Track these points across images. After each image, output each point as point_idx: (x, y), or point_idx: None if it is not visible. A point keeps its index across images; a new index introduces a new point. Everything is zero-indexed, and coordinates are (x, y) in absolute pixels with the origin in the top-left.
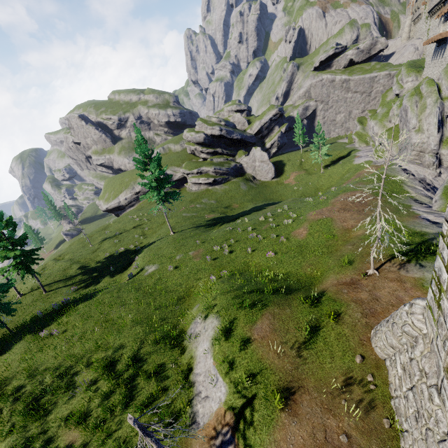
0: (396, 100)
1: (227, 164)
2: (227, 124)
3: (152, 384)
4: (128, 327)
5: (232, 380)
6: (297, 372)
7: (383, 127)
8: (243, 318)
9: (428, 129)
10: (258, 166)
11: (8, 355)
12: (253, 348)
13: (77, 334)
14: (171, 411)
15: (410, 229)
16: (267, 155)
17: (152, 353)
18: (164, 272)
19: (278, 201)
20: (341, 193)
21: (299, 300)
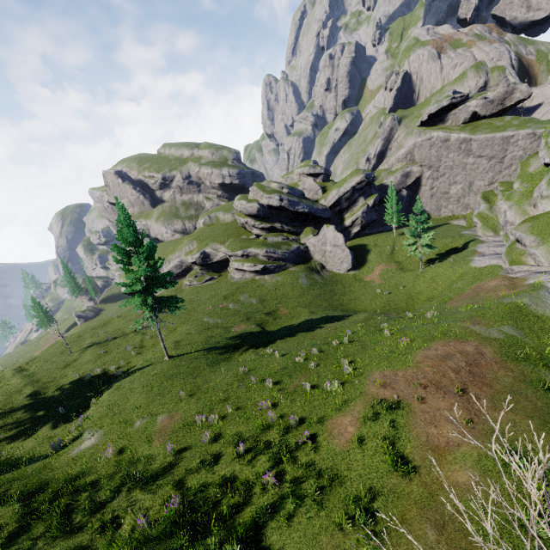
0: (545, 173)
1: (286, 246)
2: (292, 193)
3: None
4: None
5: None
6: None
7: (522, 213)
8: None
9: None
10: (329, 252)
11: None
12: None
13: None
14: None
15: None
16: (342, 238)
17: None
18: (98, 458)
19: (345, 314)
20: (437, 338)
21: None
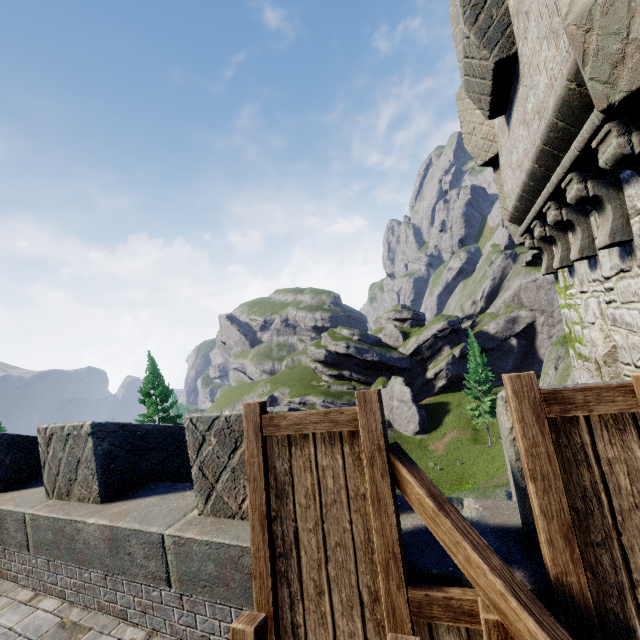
0: None
1: (349, 397)
2: (363, 340)
3: None
4: None
5: None
6: None
7: None
8: None
9: None
10: (396, 408)
11: None
12: None
13: None
14: None
15: None
16: (409, 392)
17: None
18: None
19: None
20: None
21: None
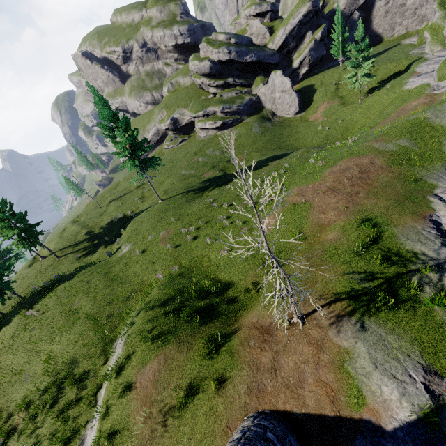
0: None
1: (240, 100)
2: (239, 42)
3: (73, 391)
4: (80, 321)
5: (100, 429)
6: (152, 444)
7: None
8: (139, 355)
9: None
10: (278, 98)
11: (8, 327)
12: (129, 399)
13: (48, 319)
14: (74, 426)
15: (397, 243)
16: (289, 82)
17: (85, 357)
18: (133, 256)
19: (288, 152)
20: (345, 157)
21: (204, 340)
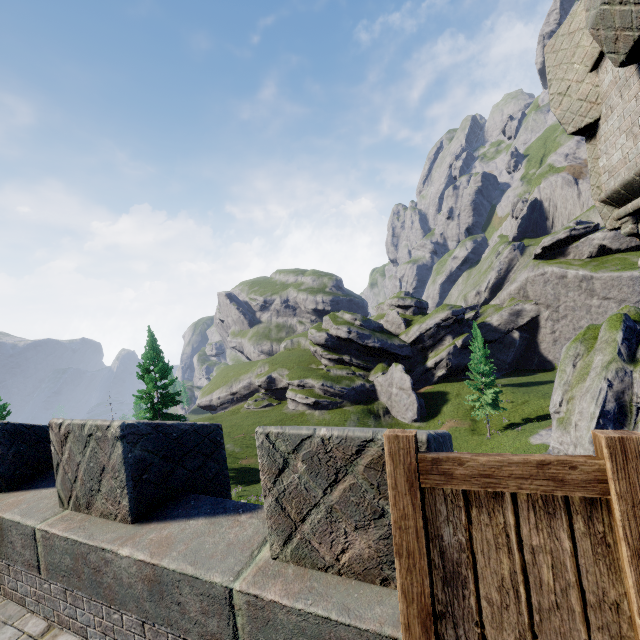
0: None
1: (348, 381)
2: (365, 325)
3: None
4: None
5: None
6: None
7: None
8: None
9: (577, 424)
10: (395, 395)
11: None
12: None
13: None
14: None
15: None
16: (409, 380)
17: None
18: None
19: None
20: None
21: None
